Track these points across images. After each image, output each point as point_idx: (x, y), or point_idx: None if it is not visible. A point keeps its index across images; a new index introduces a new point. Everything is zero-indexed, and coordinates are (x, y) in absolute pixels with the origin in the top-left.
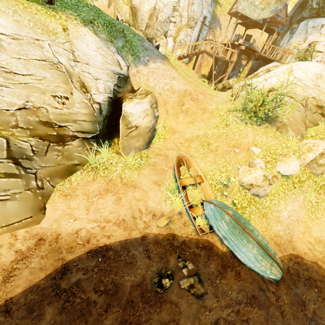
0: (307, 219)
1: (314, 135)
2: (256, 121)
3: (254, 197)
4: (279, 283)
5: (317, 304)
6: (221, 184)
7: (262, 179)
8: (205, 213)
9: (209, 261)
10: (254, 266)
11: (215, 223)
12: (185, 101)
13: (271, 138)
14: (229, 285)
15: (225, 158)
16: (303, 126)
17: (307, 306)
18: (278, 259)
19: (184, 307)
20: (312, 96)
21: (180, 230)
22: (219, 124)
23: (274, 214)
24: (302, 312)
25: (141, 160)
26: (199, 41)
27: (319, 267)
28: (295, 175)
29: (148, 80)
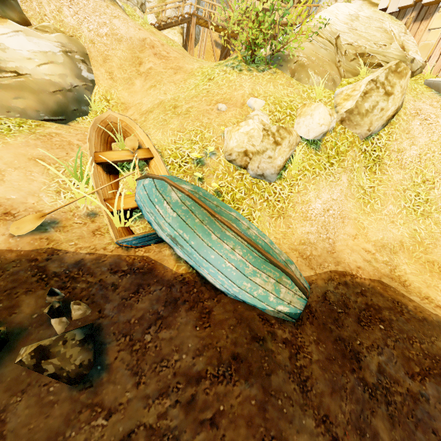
0: (359, 214)
1: (352, 81)
2: (257, 66)
3: (257, 182)
4: (301, 321)
5: (386, 353)
6: (192, 161)
7: (261, 135)
8: (135, 198)
9: (137, 296)
10: (240, 291)
11: (152, 213)
12: (144, 57)
13: (282, 87)
14: (177, 341)
15: (200, 120)
16: (334, 68)
17: (365, 361)
18: (297, 272)
19: (21, 420)
20: (348, 42)
21: (76, 243)
22: (200, 82)
23: (299, 208)
24: (353, 374)
25: (18, 127)
26: (185, 4)
27: (386, 287)
28: (330, 145)
29: (61, 12)
